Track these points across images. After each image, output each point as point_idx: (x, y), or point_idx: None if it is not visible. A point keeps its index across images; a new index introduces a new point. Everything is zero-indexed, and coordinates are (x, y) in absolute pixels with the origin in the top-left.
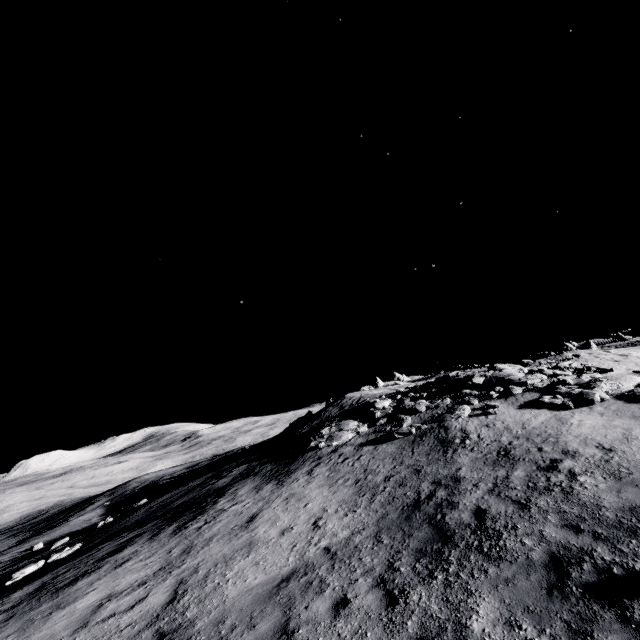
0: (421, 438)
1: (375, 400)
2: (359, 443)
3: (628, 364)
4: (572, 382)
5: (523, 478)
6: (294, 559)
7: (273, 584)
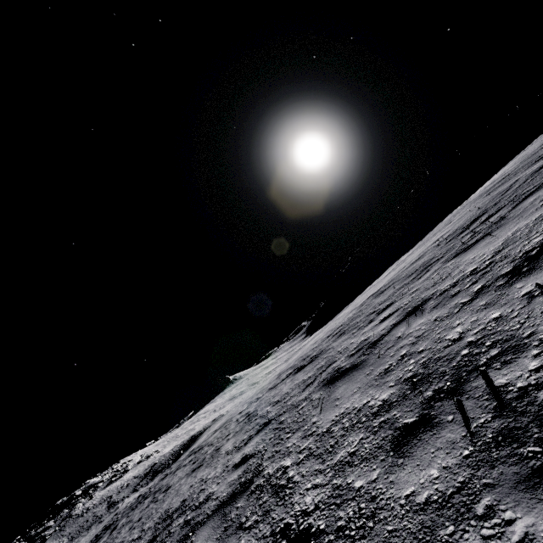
0: (64, 526)
1: None
2: None
3: (138, 455)
4: (121, 469)
5: (116, 494)
6: None
7: None
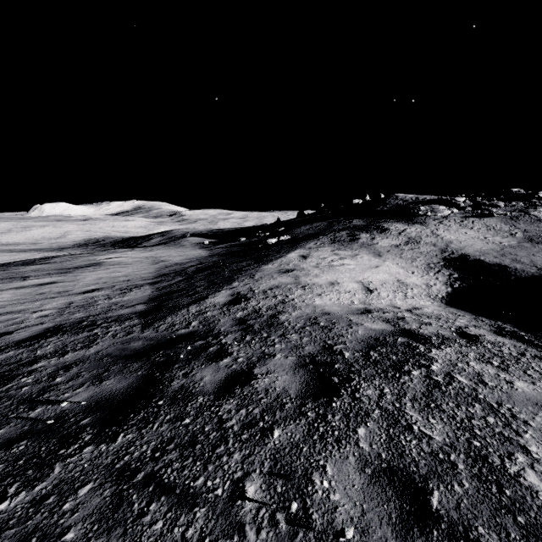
0: (517, 218)
1: (447, 198)
2: (461, 216)
3: None
4: None
5: None
6: (495, 246)
7: (498, 249)
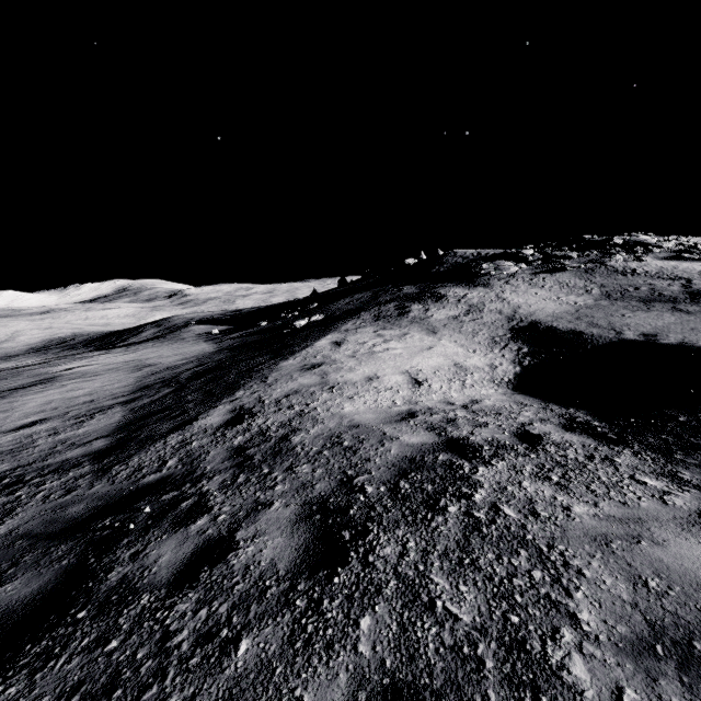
0: (592, 270)
1: (513, 251)
2: (530, 273)
3: None
4: None
5: None
6: (569, 307)
7: (573, 311)
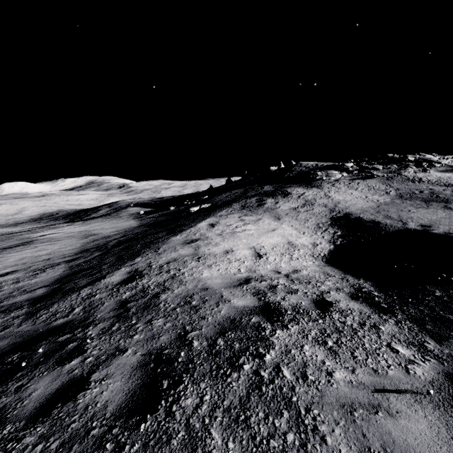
0: (392, 178)
1: (339, 163)
2: (349, 179)
3: None
4: None
5: None
6: (373, 203)
7: (375, 207)
